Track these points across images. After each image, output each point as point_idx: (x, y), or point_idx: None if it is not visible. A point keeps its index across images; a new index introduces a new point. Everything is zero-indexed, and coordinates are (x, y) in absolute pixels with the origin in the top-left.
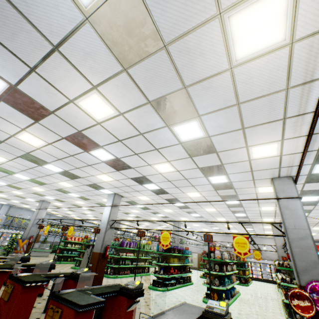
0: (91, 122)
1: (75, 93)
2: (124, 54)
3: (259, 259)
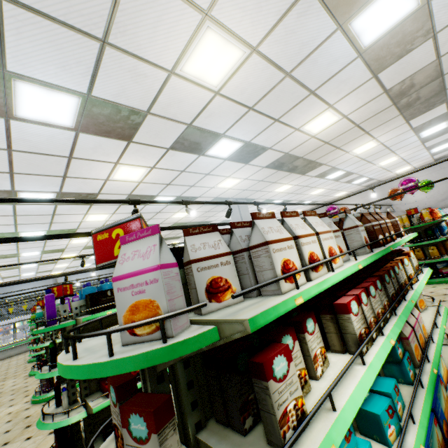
0: None
1: None
2: None
3: None
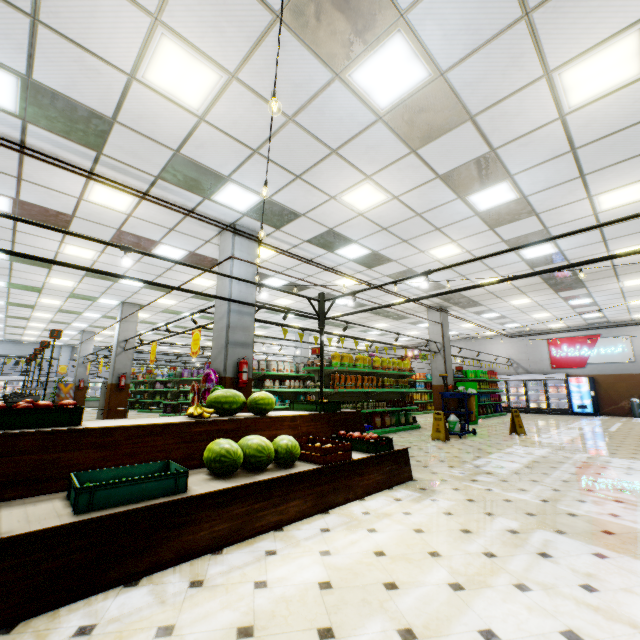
0: None
1: None
2: None
3: None
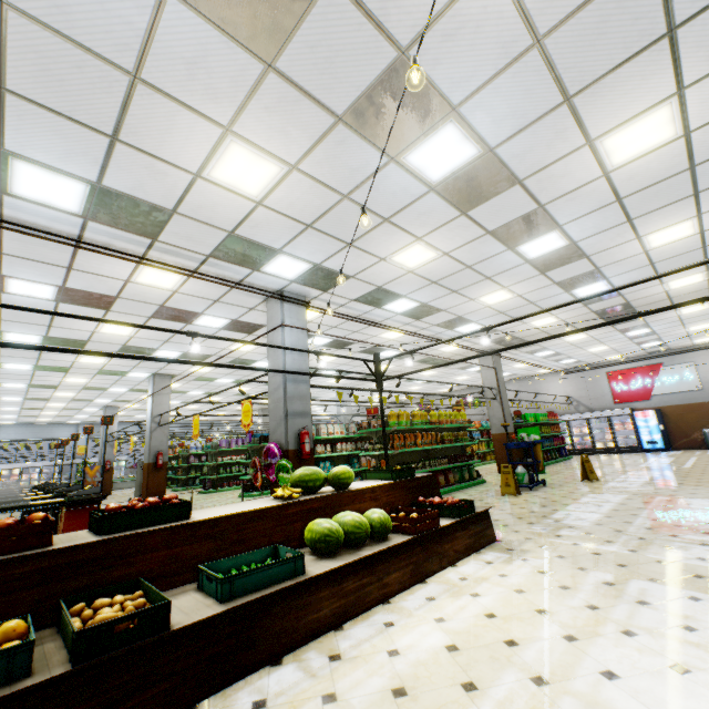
0: None
1: None
2: None
3: None
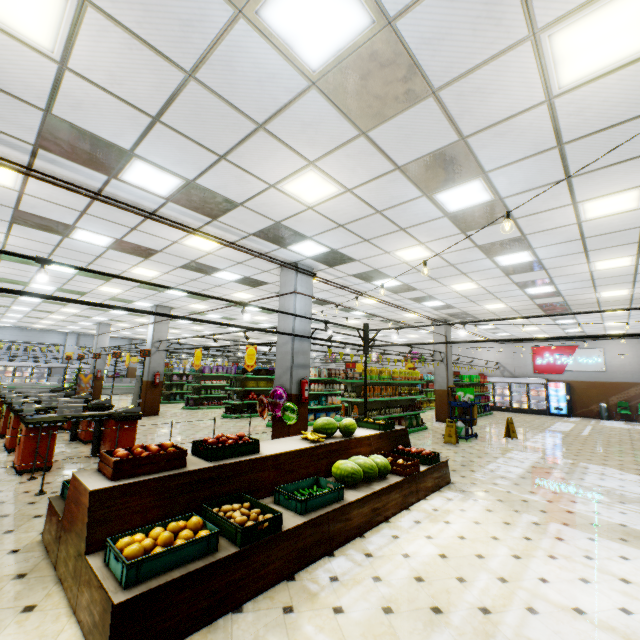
0: None
1: None
2: None
3: None
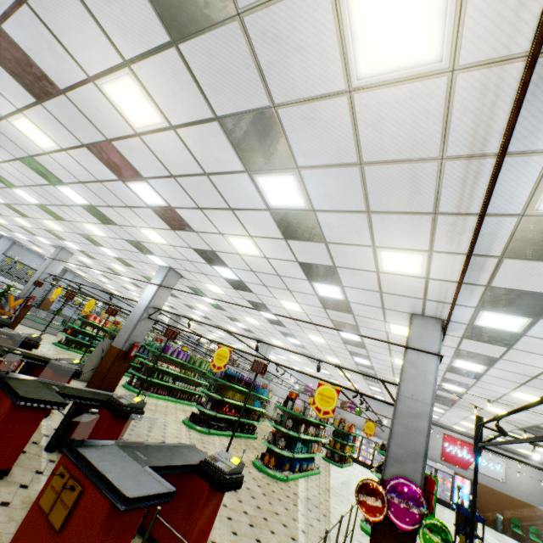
0: (126, 129)
1: (96, 65)
2: (172, 11)
3: (370, 436)
